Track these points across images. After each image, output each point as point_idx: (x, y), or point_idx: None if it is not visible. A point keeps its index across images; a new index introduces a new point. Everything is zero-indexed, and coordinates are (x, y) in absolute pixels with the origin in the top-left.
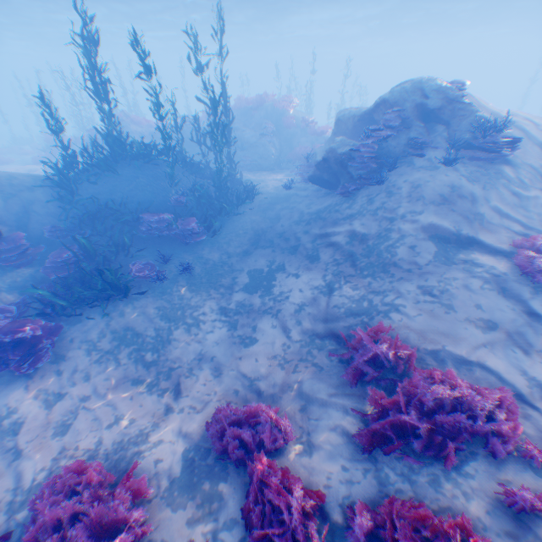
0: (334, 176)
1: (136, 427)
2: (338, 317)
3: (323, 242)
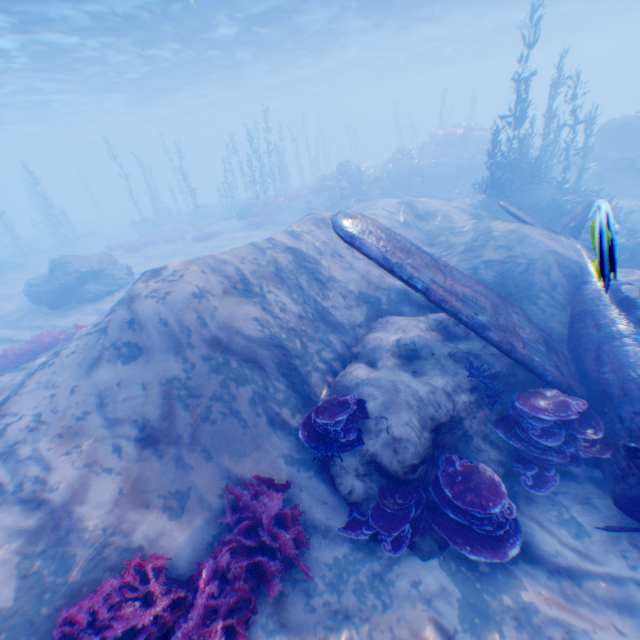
0: None
1: None
2: None
3: None
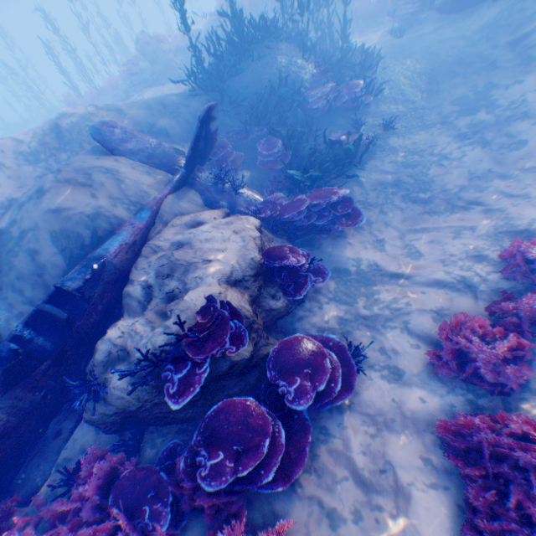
0: None
1: (488, 227)
2: None
3: (525, 44)
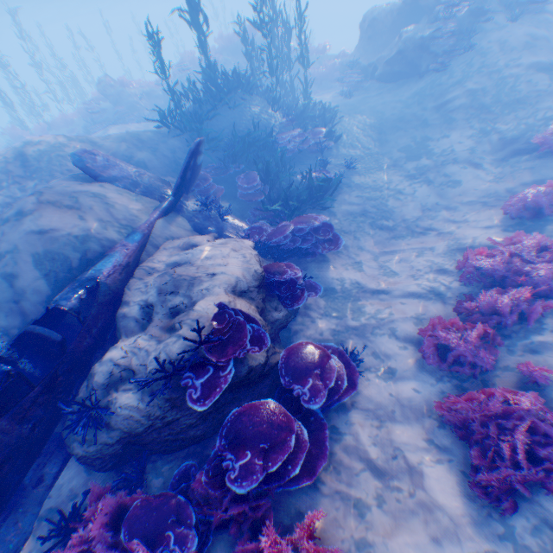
0: (408, 65)
1: (442, 246)
2: (509, 143)
3: (446, 109)
